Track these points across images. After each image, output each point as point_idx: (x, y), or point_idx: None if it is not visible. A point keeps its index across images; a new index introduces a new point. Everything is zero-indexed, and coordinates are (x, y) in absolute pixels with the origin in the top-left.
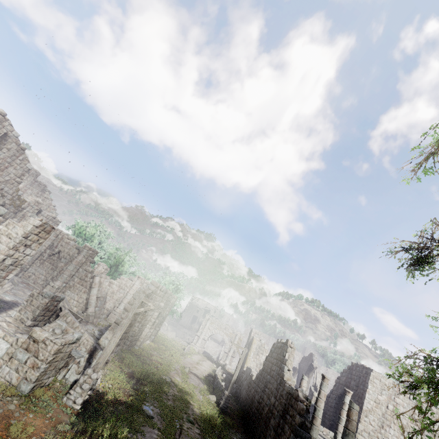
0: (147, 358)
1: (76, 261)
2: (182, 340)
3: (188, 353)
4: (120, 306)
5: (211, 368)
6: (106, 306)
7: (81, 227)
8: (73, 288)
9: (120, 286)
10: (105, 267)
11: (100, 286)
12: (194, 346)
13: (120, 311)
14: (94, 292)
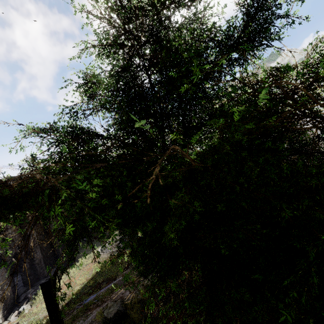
0: None
1: None
2: None
3: None
4: None
5: None
6: None
7: None
8: None
9: None
10: None
11: None
12: None
13: None
14: None
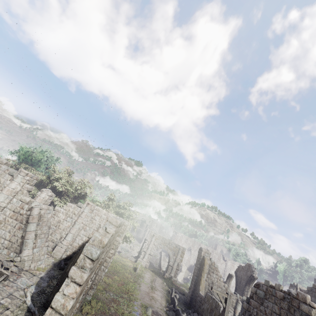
0: (103, 315)
1: (7, 190)
2: (130, 256)
3: (139, 274)
4: (67, 237)
5: (164, 288)
6: (51, 238)
7: (26, 152)
8: (4, 224)
9: (67, 214)
10: (49, 194)
11: (40, 220)
12: (141, 261)
13: (67, 242)
14: (31, 228)
